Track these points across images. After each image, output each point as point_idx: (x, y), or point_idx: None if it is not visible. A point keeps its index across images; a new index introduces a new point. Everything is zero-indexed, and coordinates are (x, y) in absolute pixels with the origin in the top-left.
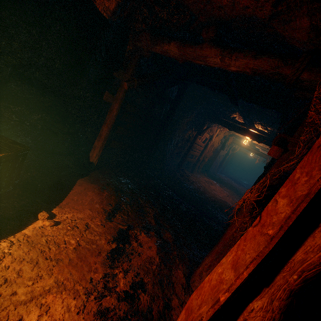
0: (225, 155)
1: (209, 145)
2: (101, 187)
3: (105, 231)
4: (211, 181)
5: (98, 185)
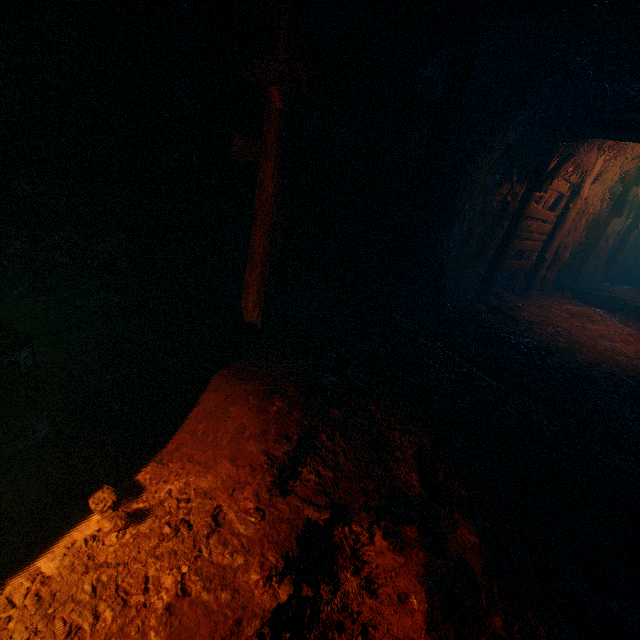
0: (625, 229)
1: (571, 212)
2: (266, 389)
3: (262, 534)
4: (590, 313)
5: (260, 382)
